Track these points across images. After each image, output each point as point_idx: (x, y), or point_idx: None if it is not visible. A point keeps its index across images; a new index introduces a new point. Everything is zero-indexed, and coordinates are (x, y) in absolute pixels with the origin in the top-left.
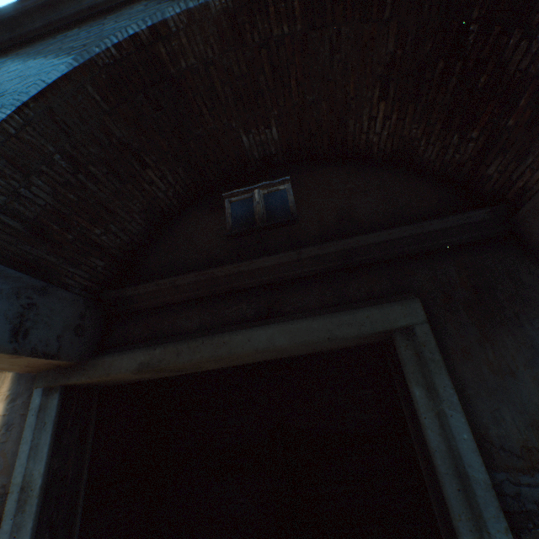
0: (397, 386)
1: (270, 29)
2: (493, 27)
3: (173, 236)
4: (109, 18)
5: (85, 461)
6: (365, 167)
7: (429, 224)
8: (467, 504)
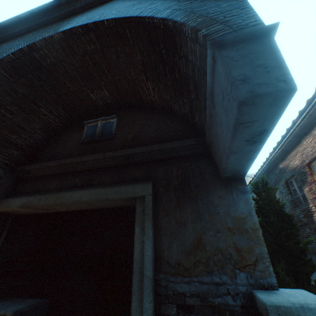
0: None
1: (86, 46)
2: (169, 52)
3: (58, 141)
4: (18, 39)
5: None
6: (153, 112)
7: (166, 144)
8: (140, 287)
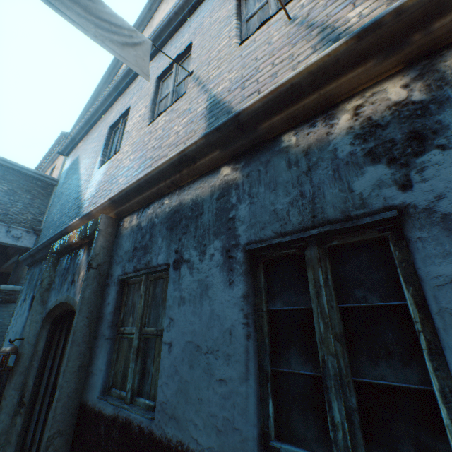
0: None
1: None
2: None
3: None
4: None
5: None
6: None
7: None
8: None
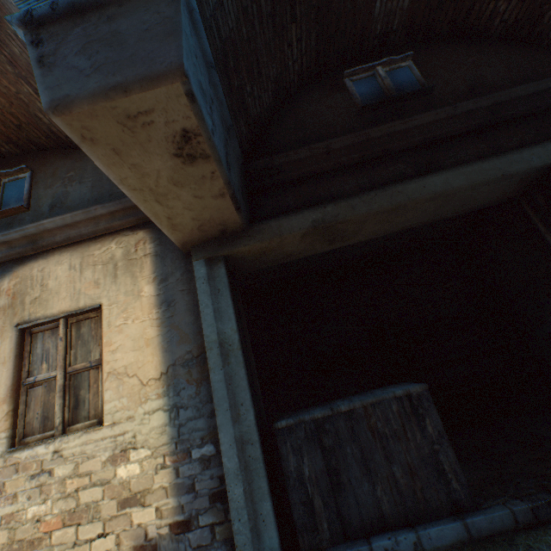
0: (541, 228)
1: None
2: None
3: (296, 116)
4: None
5: (247, 336)
6: (481, 44)
7: None
8: None
